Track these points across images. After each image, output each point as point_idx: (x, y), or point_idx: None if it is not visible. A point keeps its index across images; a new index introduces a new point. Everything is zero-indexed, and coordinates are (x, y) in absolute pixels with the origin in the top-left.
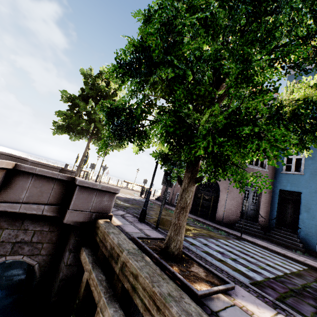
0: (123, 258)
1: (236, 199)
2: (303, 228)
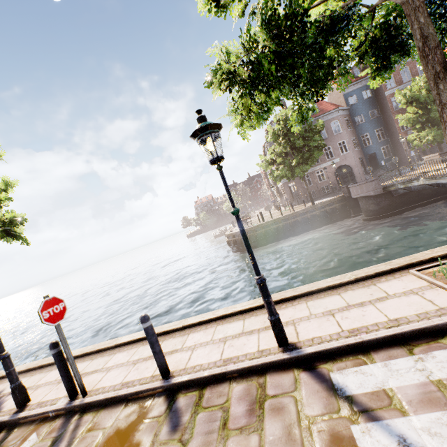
0: None
1: (360, 168)
2: (382, 165)
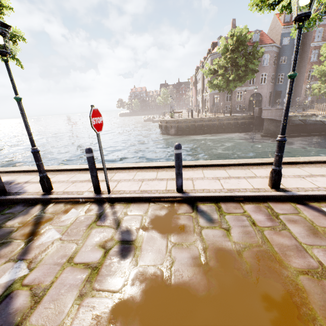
0: None
1: (267, 99)
2: (281, 102)
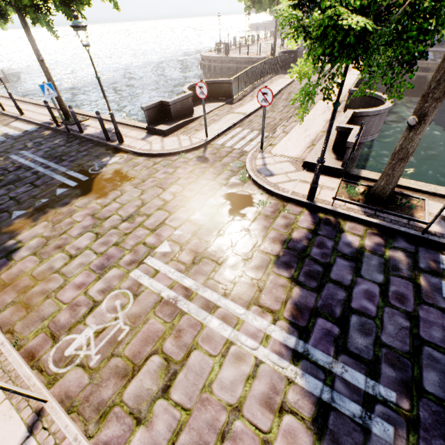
0: (420, 63)
1: None
2: None
